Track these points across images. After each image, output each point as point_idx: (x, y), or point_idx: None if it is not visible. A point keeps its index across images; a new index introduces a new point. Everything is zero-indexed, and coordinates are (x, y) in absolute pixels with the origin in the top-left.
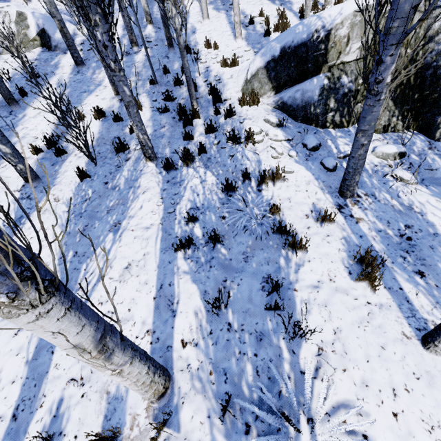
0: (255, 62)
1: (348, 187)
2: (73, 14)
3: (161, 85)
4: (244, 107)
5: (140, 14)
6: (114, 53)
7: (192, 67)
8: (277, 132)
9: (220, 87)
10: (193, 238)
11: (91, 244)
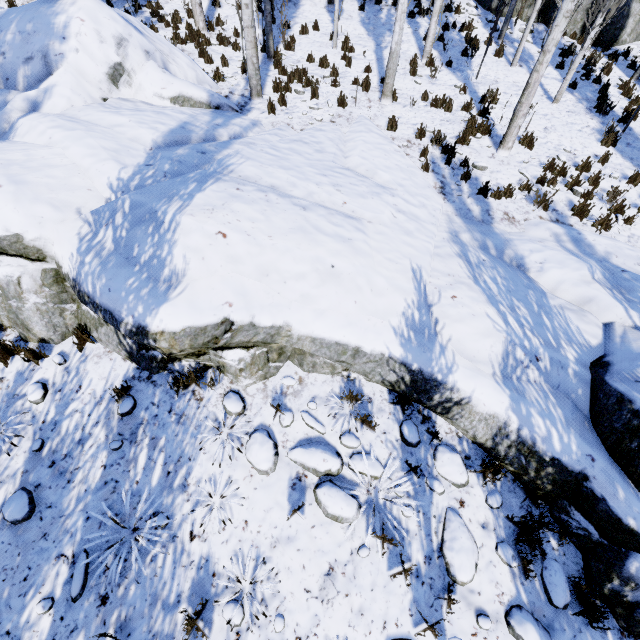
0: None
1: (502, 32)
2: None
3: None
4: None
5: None
6: None
7: None
8: (473, 10)
9: None
10: None
11: None
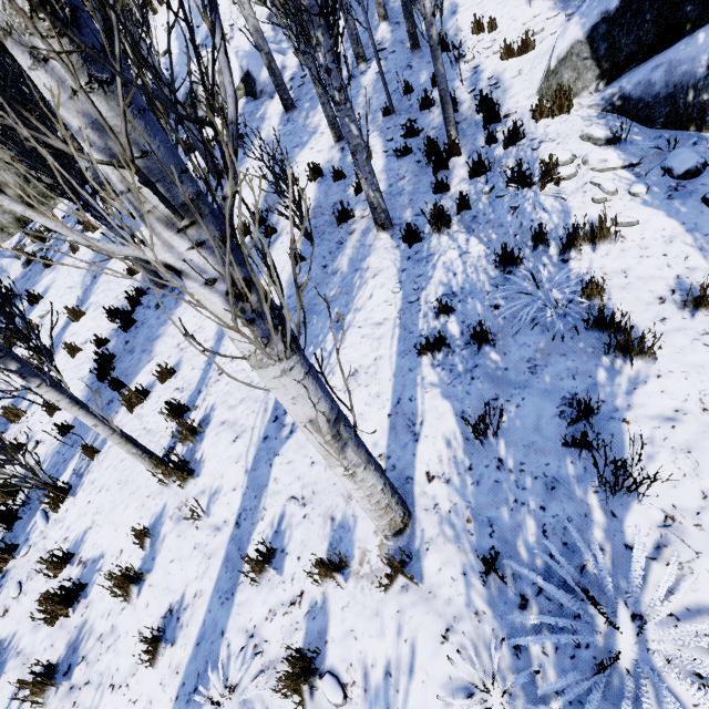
0: (566, 34)
1: None
2: (280, 39)
3: (400, 113)
4: (541, 121)
5: (369, 11)
6: (339, 78)
7: (450, 74)
8: (606, 155)
9: (497, 95)
10: (445, 337)
11: (328, 308)
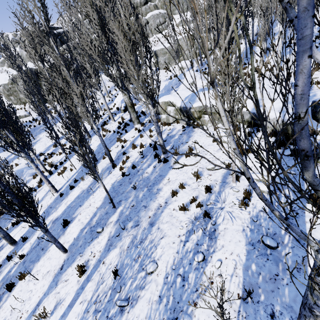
0: None
1: None
2: None
3: None
4: None
5: None
6: None
7: None
8: None
9: None
10: None
11: None
